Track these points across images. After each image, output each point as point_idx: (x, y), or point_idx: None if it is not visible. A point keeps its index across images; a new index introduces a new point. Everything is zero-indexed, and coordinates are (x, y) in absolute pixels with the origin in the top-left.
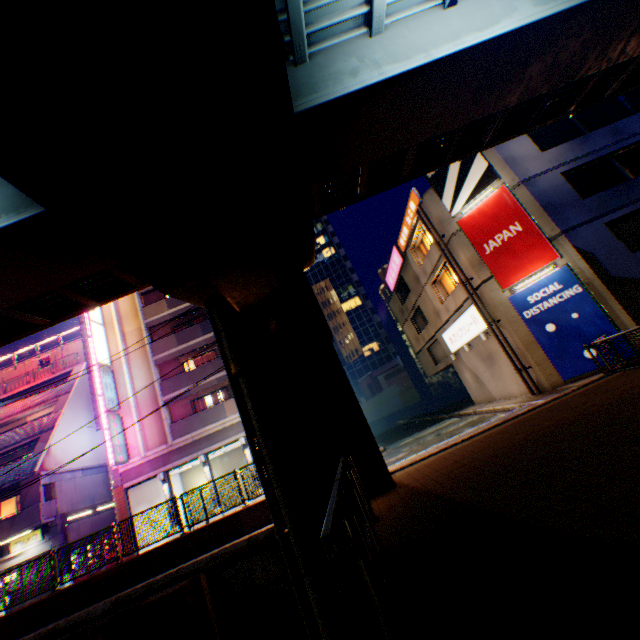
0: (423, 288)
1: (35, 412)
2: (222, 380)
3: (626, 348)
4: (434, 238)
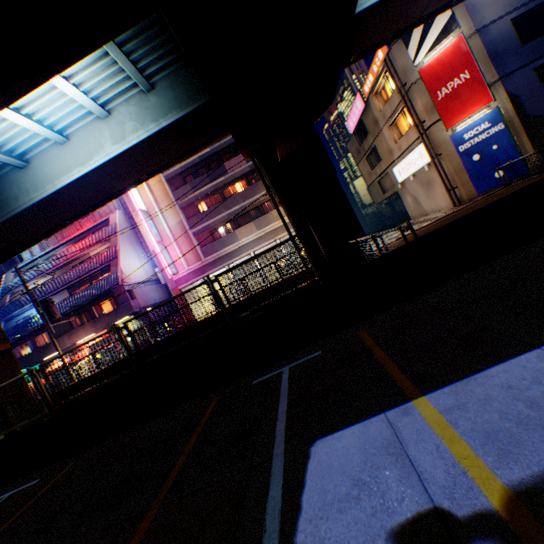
0: (381, 131)
1: (94, 250)
2: (231, 216)
3: (523, 169)
4: (397, 87)
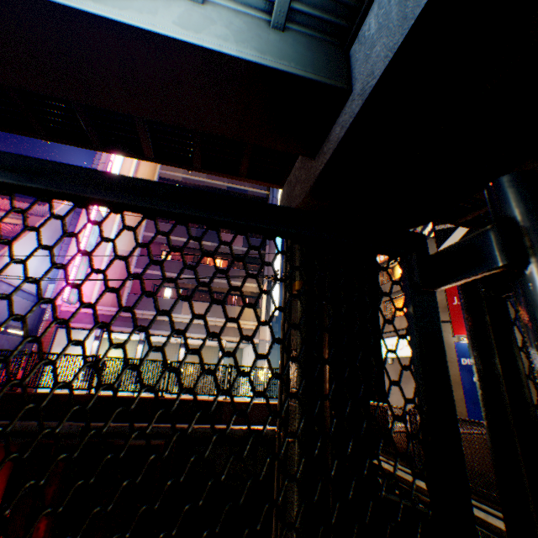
0: None
1: None
2: (192, 282)
3: None
4: None
